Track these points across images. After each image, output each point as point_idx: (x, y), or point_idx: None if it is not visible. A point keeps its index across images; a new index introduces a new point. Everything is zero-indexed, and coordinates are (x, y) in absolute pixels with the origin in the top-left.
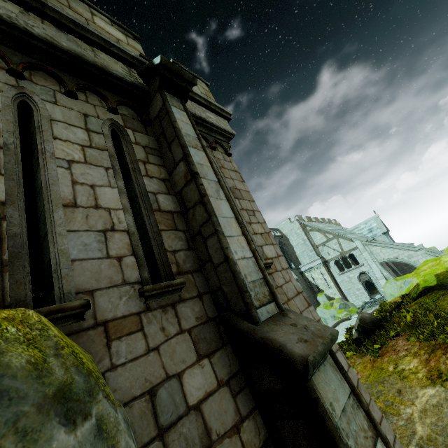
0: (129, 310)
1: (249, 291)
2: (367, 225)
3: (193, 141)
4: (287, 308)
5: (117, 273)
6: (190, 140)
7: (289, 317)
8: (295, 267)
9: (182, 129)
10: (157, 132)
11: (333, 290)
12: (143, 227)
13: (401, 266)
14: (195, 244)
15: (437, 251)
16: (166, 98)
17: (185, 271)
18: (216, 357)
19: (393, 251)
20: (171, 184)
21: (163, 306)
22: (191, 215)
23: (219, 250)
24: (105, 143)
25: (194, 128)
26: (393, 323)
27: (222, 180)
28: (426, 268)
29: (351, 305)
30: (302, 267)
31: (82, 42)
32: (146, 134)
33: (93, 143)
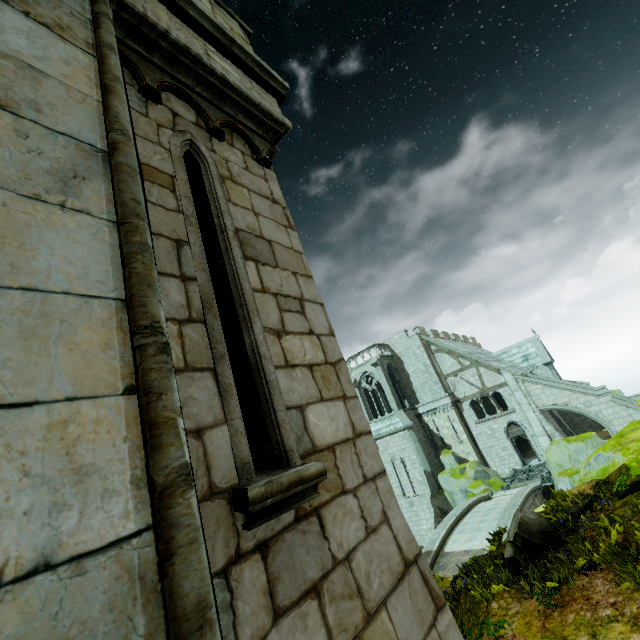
0: None
1: None
2: (521, 349)
3: (54, 10)
4: None
5: None
6: None
7: None
8: (410, 406)
9: None
10: None
11: (466, 447)
12: None
13: (570, 416)
14: None
15: (628, 399)
16: None
17: None
18: None
19: (562, 394)
20: None
21: None
22: None
23: None
24: None
25: None
26: (583, 540)
27: (218, 208)
28: (639, 437)
29: (492, 474)
30: (420, 407)
31: None
32: None
33: None
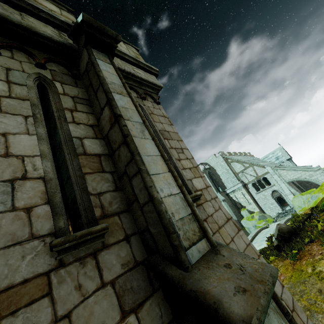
0: (34, 271)
1: (177, 231)
2: (274, 154)
3: (118, 88)
4: (219, 242)
5: (23, 227)
6: (115, 87)
7: (222, 255)
8: (222, 190)
9: (107, 78)
10: (86, 84)
11: (253, 206)
12: (67, 172)
13: (303, 183)
14: (122, 184)
15: None
16: (92, 52)
17: (111, 213)
18: (145, 309)
19: (297, 173)
20: (100, 129)
21: (81, 258)
22: (117, 156)
23: (143, 189)
24: (27, 93)
25: (120, 78)
26: (307, 232)
27: (152, 124)
28: None
29: (267, 216)
30: (227, 190)
31: (10, 7)
32: (76, 87)
33: (13, 94)
